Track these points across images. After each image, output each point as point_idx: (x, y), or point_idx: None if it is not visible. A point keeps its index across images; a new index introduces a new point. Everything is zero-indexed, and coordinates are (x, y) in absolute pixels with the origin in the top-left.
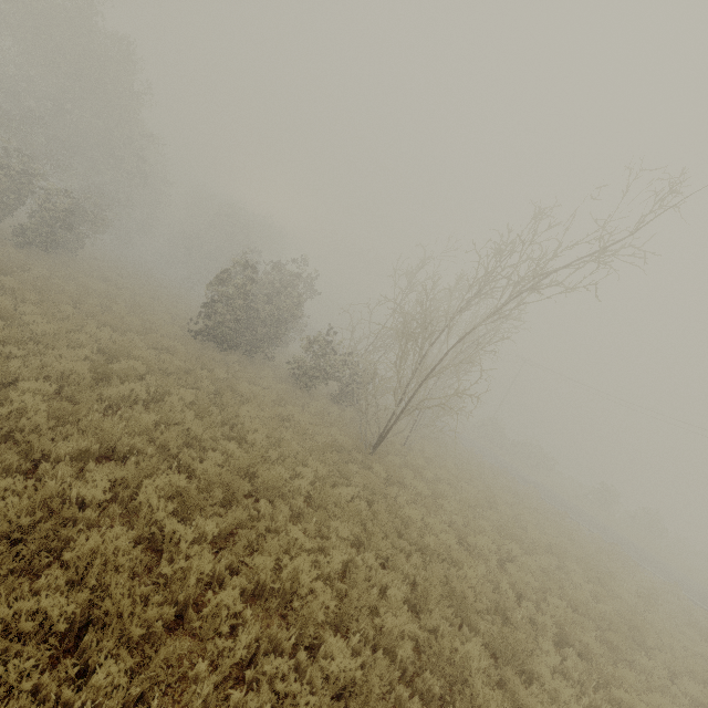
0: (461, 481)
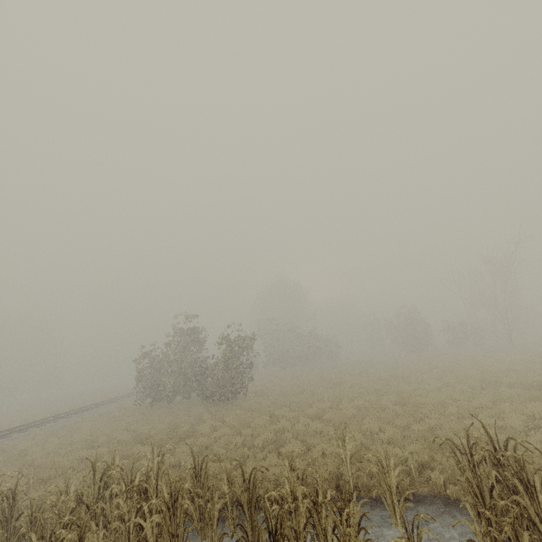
0: None
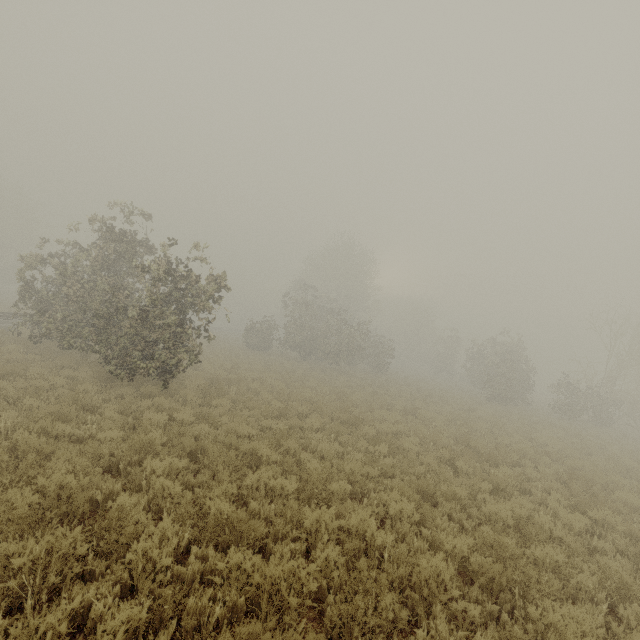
0: None
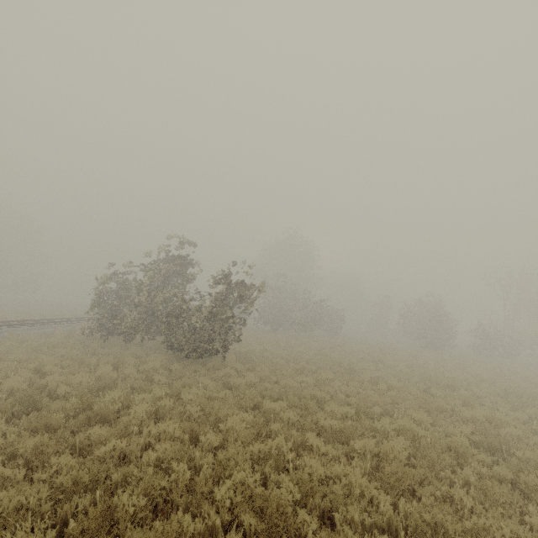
0: None
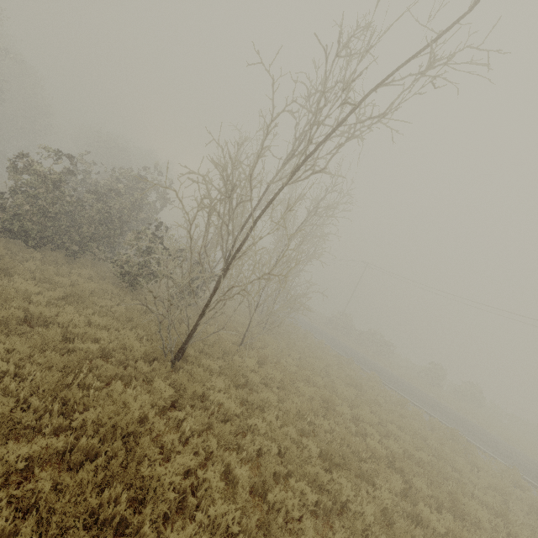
0: (299, 380)
